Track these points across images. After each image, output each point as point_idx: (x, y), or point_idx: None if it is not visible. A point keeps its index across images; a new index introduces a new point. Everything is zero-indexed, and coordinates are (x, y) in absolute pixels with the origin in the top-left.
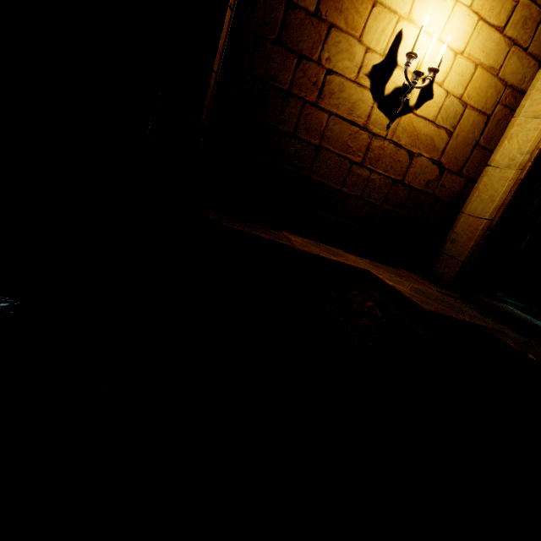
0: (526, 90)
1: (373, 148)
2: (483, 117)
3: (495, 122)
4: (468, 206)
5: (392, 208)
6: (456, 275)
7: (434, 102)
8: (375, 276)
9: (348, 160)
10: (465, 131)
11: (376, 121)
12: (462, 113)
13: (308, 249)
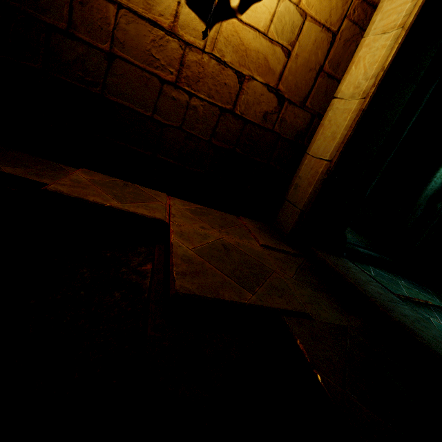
0: (378, 4)
1: (188, 63)
2: (328, 35)
3: (343, 43)
4: (313, 146)
5: (224, 144)
6: (294, 225)
7: (265, 6)
8: (169, 229)
9: (157, 77)
10: (306, 51)
11: (187, 24)
12: (302, 26)
13: (72, 190)
